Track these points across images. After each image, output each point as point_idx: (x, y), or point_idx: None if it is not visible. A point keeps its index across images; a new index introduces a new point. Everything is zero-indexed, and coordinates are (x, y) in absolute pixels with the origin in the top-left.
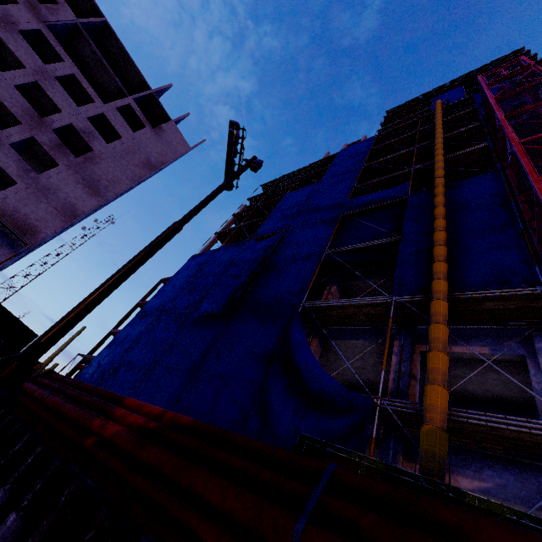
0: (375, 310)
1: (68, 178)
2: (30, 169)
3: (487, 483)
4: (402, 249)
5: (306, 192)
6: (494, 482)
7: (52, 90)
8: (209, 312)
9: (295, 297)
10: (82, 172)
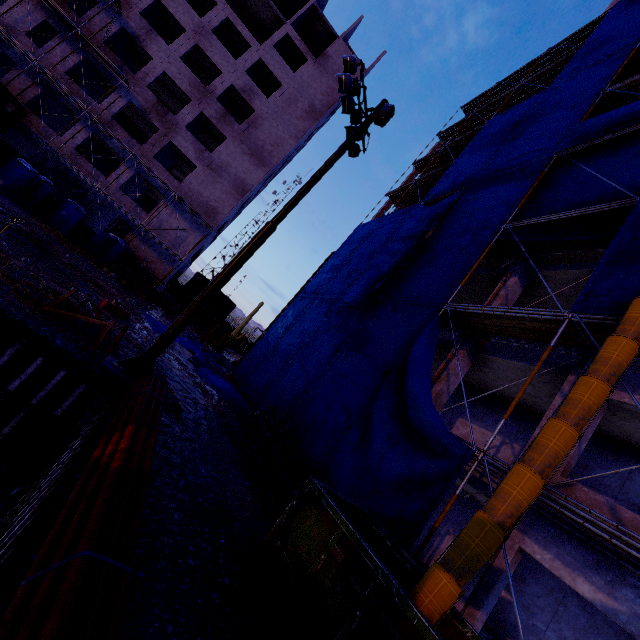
0: (545, 327)
1: (235, 151)
2: (204, 149)
3: (618, 604)
4: (628, 226)
5: (519, 114)
6: (630, 608)
7: (211, 48)
8: (349, 303)
9: (439, 295)
10: (247, 141)
